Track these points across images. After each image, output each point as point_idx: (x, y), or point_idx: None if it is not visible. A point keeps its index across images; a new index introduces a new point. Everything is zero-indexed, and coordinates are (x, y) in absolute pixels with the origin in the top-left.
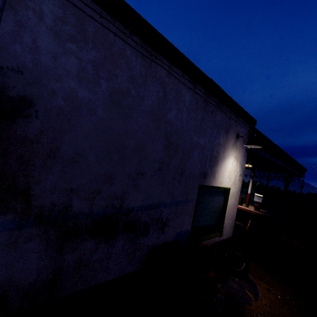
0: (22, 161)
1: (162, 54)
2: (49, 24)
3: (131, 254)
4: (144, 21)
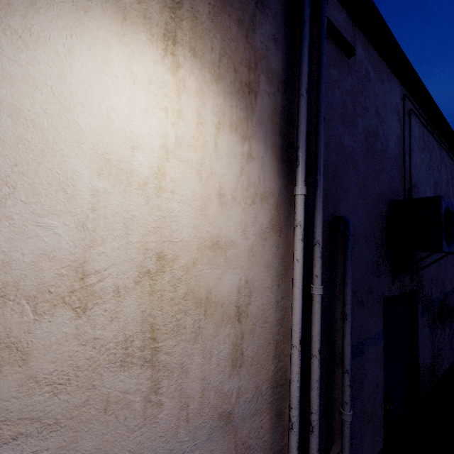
0: (419, 257)
1: (446, 138)
2: (417, 143)
3: (450, 342)
4: (442, 116)
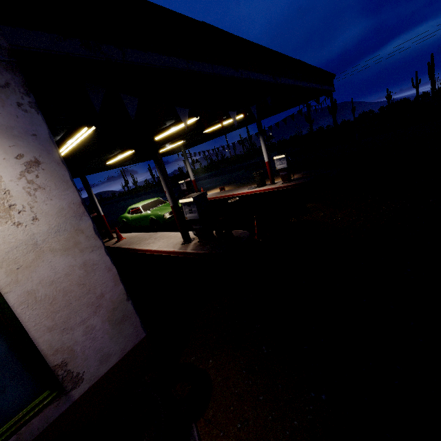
0: None
1: None
2: None
3: None
4: None
